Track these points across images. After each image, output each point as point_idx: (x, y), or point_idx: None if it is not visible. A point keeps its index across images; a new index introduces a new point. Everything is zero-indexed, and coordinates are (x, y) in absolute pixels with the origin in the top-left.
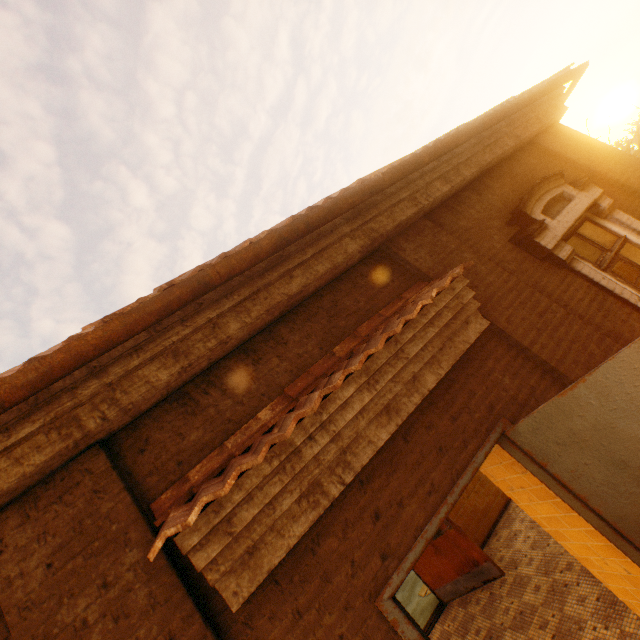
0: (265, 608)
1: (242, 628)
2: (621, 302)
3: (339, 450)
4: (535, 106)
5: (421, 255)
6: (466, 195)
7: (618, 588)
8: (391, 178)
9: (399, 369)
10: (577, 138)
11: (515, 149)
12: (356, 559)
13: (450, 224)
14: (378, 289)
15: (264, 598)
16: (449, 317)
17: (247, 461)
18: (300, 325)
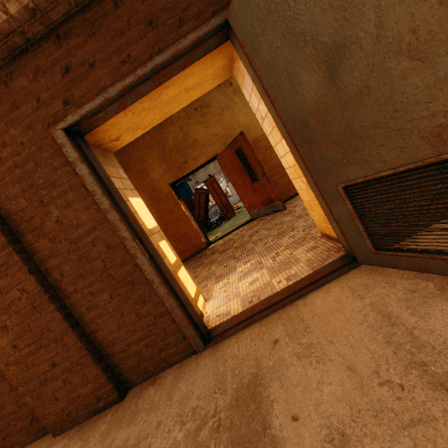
0: None
1: None
2: None
3: None
4: None
5: None
6: None
7: (307, 203)
8: None
9: None
10: None
11: None
12: (42, 99)
13: None
14: None
15: None
16: None
17: None
18: None
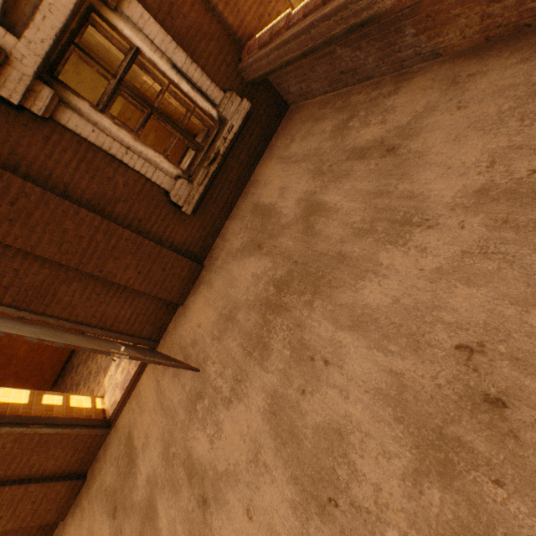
0: None
1: None
2: (112, 156)
3: None
4: None
5: None
6: None
7: None
8: None
9: None
10: None
11: None
12: None
13: None
14: None
15: None
16: None
17: None
18: None
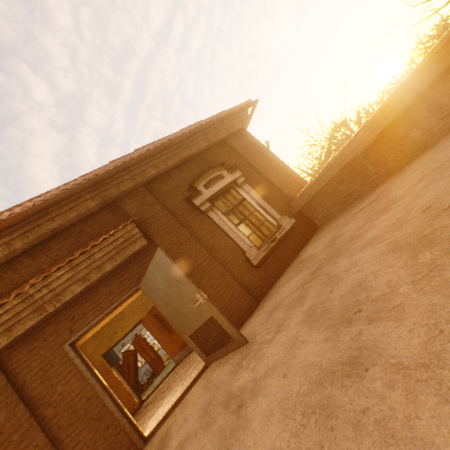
0: (18, 349)
1: (7, 356)
2: (223, 231)
3: (54, 295)
4: (224, 123)
5: (133, 207)
6: (174, 172)
7: None
8: (109, 175)
9: (89, 264)
10: (249, 139)
11: (210, 146)
12: (60, 333)
13: (158, 189)
14: (107, 223)
15: (18, 346)
16: (122, 241)
17: (6, 299)
18: (61, 241)
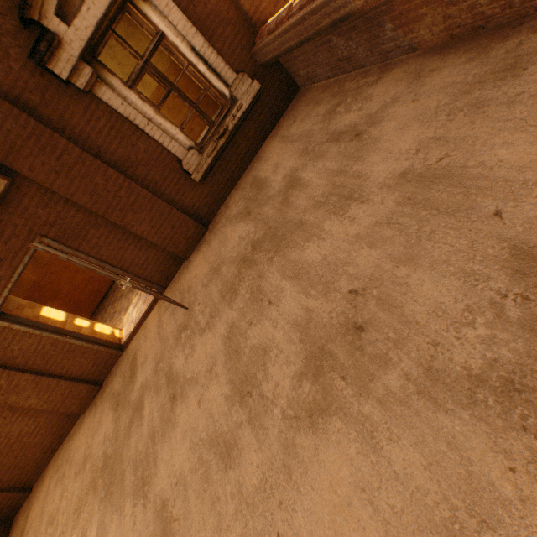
0: None
1: None
2: (137, 126)
3: None
4: None
5: None
6: None
7: None
8: None
9: None
10: None
11: None
12: None
13: None
14: None
15: None
16: None
17: None
18: None
